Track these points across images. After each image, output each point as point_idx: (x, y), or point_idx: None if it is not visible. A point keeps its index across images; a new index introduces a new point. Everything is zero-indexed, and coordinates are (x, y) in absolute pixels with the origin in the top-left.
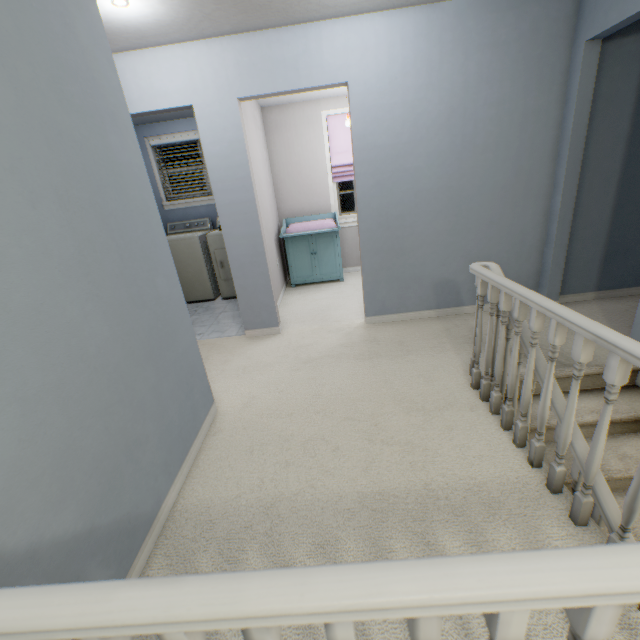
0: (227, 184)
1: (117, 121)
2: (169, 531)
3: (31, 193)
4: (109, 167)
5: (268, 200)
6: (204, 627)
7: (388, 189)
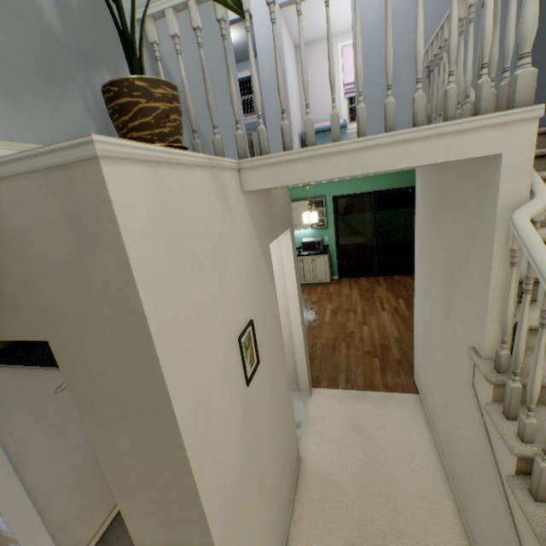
0: (268, 64)
1: None
2: None
3: None
4: None
5: (295, 105)
6: None
7: (376, 54)
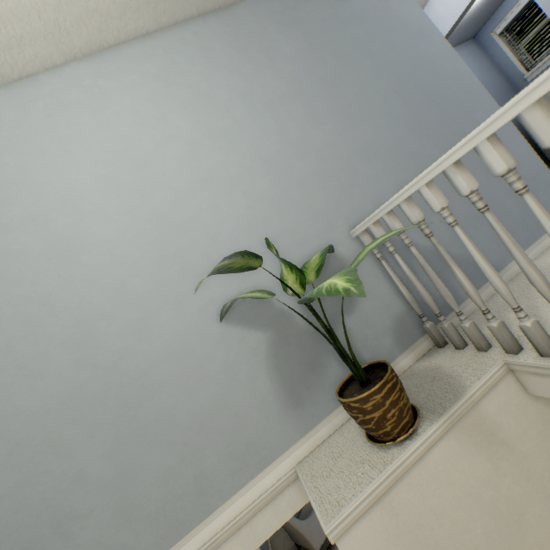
0: None
1: (422, 34)
2: (514, 280)
3: (384, 98)
4: (422, 63)
5: None
6: (429, 179)
7: None
